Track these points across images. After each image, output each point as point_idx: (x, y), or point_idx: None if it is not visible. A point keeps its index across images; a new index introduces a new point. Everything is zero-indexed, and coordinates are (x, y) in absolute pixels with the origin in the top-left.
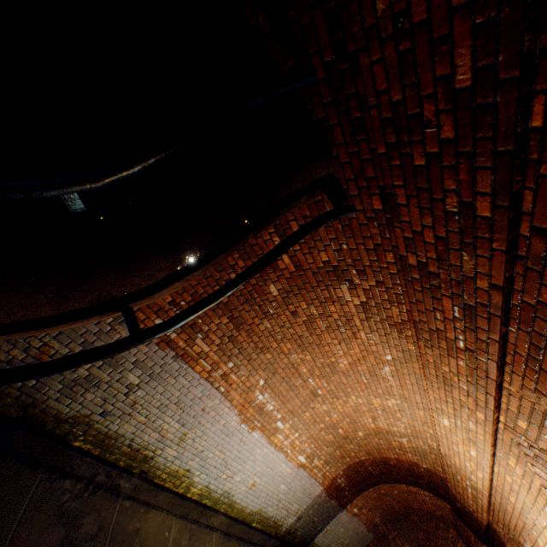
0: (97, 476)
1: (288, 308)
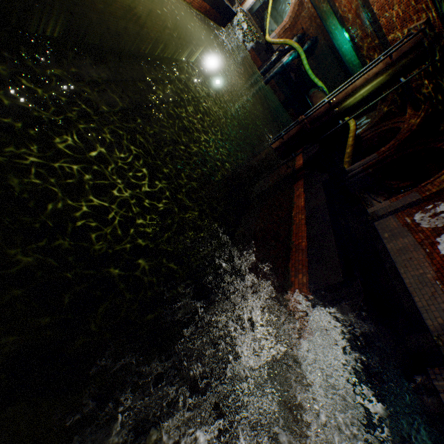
0: None
1: None
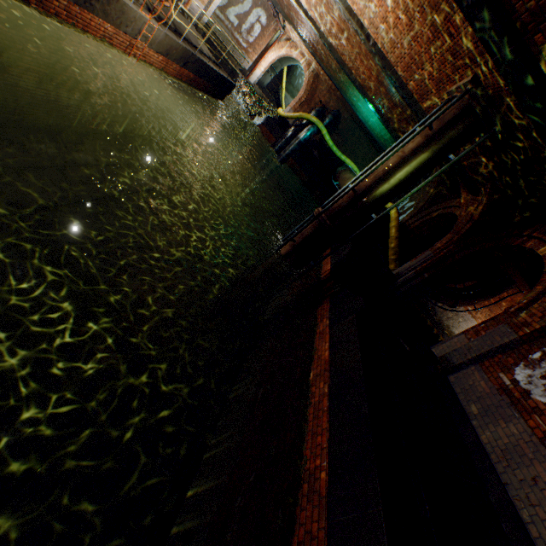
0: None
1: None
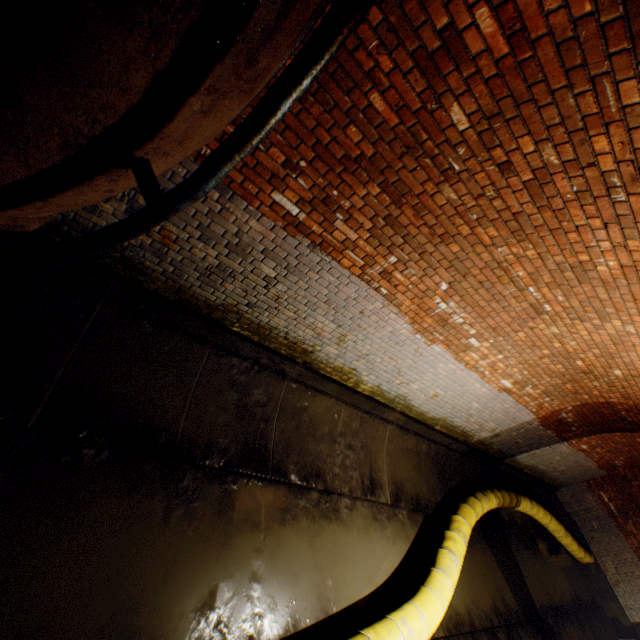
0: (261, 359)
1: (491, 158)
